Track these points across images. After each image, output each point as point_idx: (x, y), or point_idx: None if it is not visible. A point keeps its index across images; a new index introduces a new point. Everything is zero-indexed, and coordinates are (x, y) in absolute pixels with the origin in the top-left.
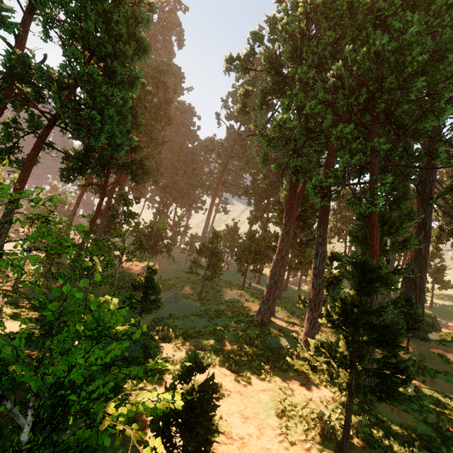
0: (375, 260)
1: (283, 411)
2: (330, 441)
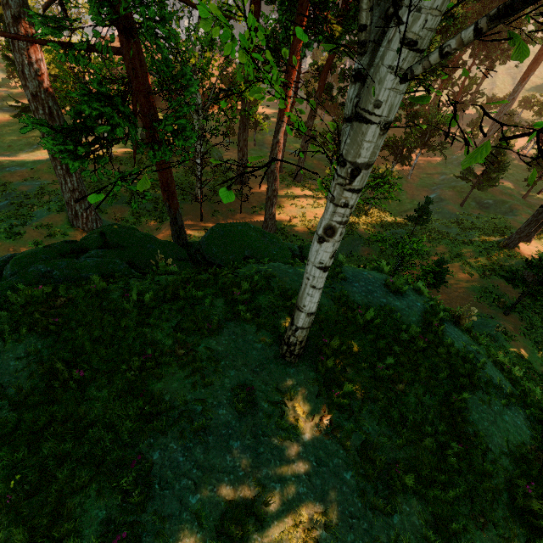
0: None
1: (483, 292)
2: (501, 309)
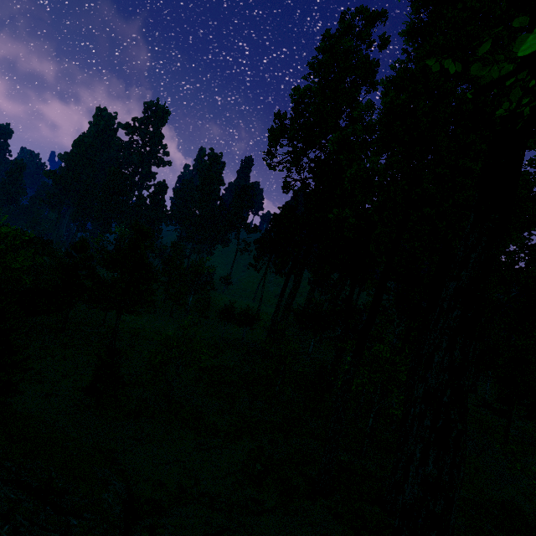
0: None
1: None
2: None
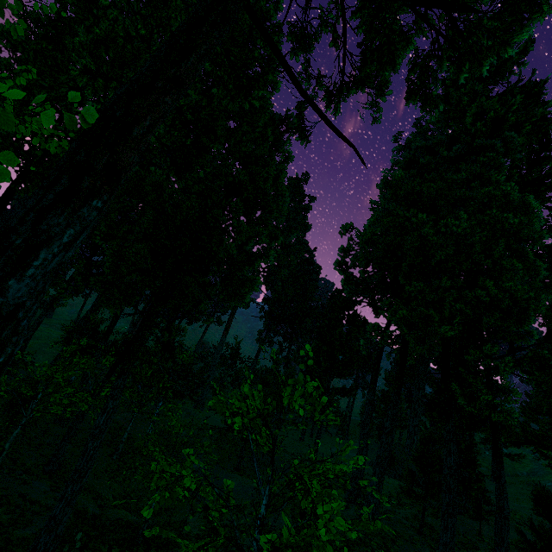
0: (502, 462)
1: None
2: None
